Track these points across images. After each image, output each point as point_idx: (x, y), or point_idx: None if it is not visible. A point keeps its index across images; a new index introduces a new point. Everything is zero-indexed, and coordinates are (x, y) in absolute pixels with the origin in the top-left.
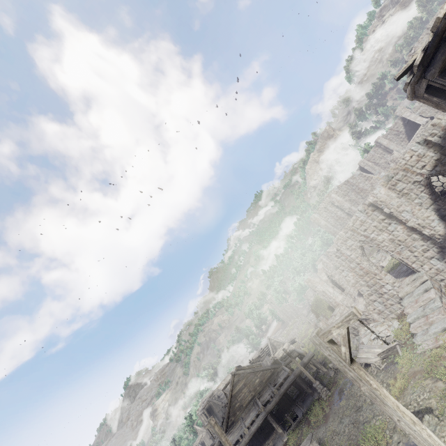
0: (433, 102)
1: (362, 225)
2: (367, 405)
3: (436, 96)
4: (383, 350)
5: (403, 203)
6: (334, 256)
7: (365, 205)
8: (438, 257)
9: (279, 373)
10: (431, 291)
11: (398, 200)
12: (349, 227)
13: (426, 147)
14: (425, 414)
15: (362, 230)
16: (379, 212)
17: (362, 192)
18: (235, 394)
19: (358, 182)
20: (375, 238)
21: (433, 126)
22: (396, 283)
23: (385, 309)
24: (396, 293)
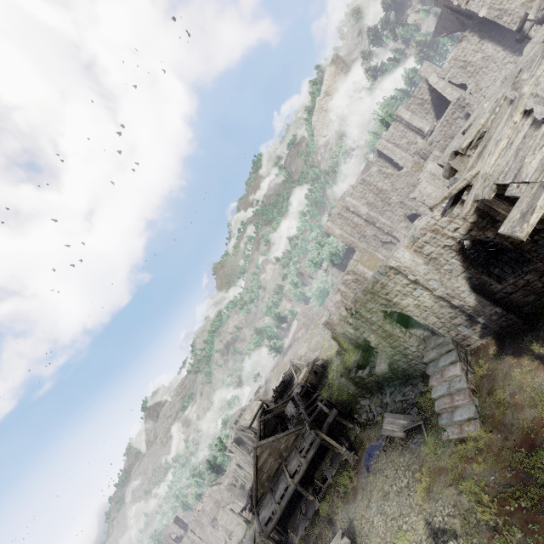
0: None
1: (383, 288)
2: (394, 494)
3: None
4: (408, 428)
5: (430, 271)
6: (353, 284)
7: (386, 268)
8: (466, 324)
9: (304, 433)
10: (458, 366)
11: (426, 267)
12: (368, 289)
13: (461, 206)
14: (450, 537)
15: (383, 293)
16: (403, 276)
17: (381, 193)
18: (261, 467)
19: (376, 181)
20: (399, 303)
21: None
22: (421, 346)
23: (409, 368)
24: (421, 354)
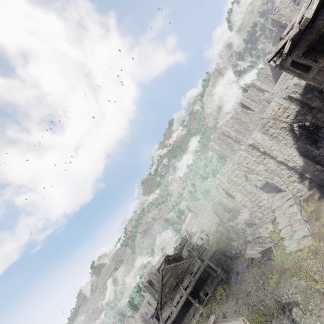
0: (296, 72)
1: (244, 160)
2: (254, 291)
3: (299, 69)
4: (263, 250)
5: (273, 144)
6: (226, 174)
7: (246, 146)
8: (298, 181)
9: (193, 263)
10: (294, 207)
11: (270, 142)
12: (236, 161)
13: (290, 101)
14: (293, 306)
15: (245, 163)
16: (257, 150)
17: (243, 124)
18: (165, 283)
19: (240, 117)
20: (255, 169)
21: (295, 85)
22: (270, 199)
23: (263, 216)
24: (270, 205)
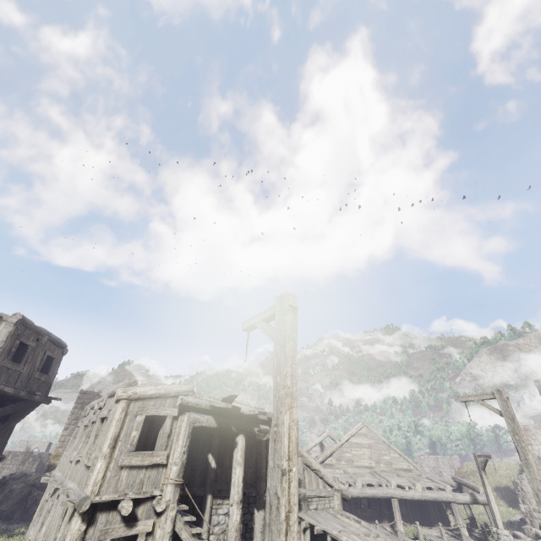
0: None
1: None
2: None
3: None
4: None
5: None
6: None
7: None
8: None
9: (419, 477)
10: None
11: None
12: None
13: None
14: None
15: None
16: None
17: None
18: (353, 443)
19: None
20: None
21: None
22: None
23: None
24: None
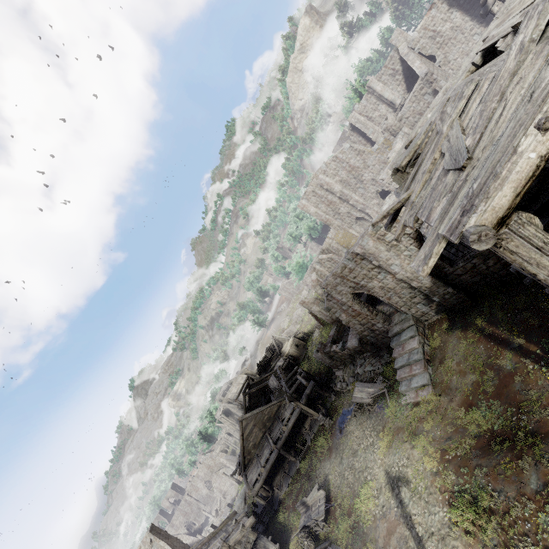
0: None
1: (351, 273)
2: (362, 452)
3: None
4: (375, 395)
5: (392, 257)
6: (327, 263)
7: (353, 254)
8: (424, 303)
9: (285, 404)
10: (416, 340)
11: (388, 253)
12: (338, 274)
13: None
14: (403, 483)
15: (351, 277)
16: (368, 262)
17: (353, 171)
18: (247, 437)
19: (349, 158)
20: (366, 285)
21: None
22: (386, 323)
23: (377, 342)
24: (386, 330)
